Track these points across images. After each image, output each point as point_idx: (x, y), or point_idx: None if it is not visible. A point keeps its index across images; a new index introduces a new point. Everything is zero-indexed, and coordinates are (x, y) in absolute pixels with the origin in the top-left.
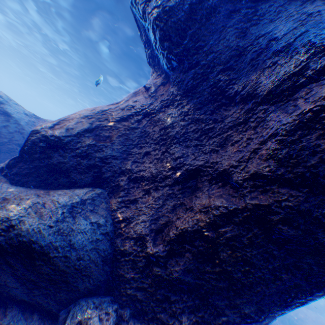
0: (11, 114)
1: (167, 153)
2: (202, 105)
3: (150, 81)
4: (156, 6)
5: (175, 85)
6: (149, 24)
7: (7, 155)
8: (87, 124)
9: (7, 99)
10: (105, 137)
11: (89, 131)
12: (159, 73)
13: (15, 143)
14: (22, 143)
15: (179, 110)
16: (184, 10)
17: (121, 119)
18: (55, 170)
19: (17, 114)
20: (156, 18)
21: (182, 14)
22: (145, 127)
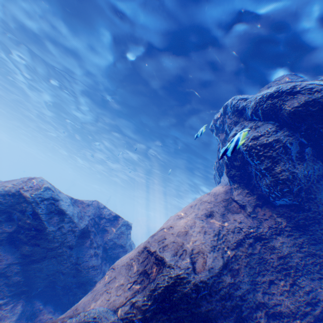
0: (65, 210)
1: (294, 284)
2: (315, 242)
3: (242, 198)
4: (283, 169)
5: (282, 216)
6: (271, 175)
7: (53, 260)
8: (220, 258)
9: (54, 189)
10: (235, 269)
11: (224, 266)
12: (248, 191)
13: (65, 245)
14: (71, 242)
15: (291, 240)
16: (303, 174)
17: (236, 244)
18: (200, 319)
19: (68, 208)
20: (285, 178)
21: (302, 177)
22: (261, 252)
